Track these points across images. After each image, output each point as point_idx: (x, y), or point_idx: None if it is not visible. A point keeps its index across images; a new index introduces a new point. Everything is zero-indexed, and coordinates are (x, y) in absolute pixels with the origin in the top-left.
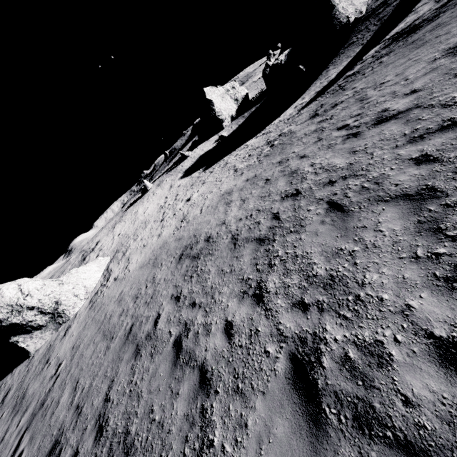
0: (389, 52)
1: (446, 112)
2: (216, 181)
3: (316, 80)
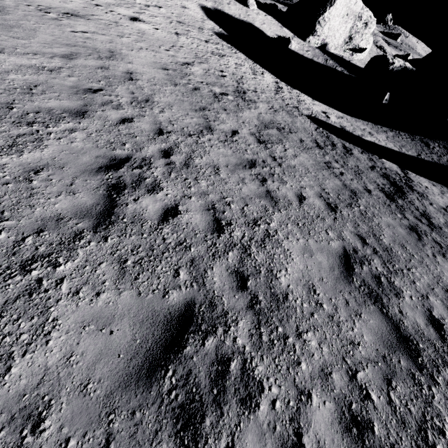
0: (361, 179)
1: (2, 264)
2: (173, 46)
3: (373, 124)
